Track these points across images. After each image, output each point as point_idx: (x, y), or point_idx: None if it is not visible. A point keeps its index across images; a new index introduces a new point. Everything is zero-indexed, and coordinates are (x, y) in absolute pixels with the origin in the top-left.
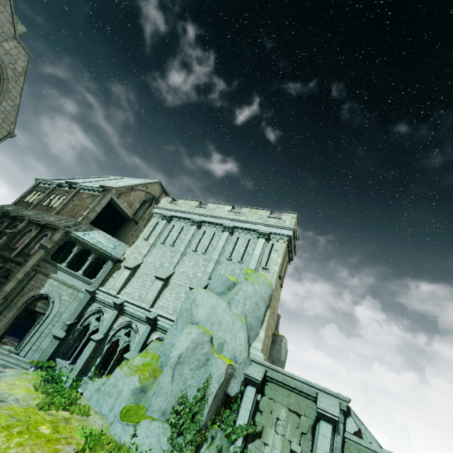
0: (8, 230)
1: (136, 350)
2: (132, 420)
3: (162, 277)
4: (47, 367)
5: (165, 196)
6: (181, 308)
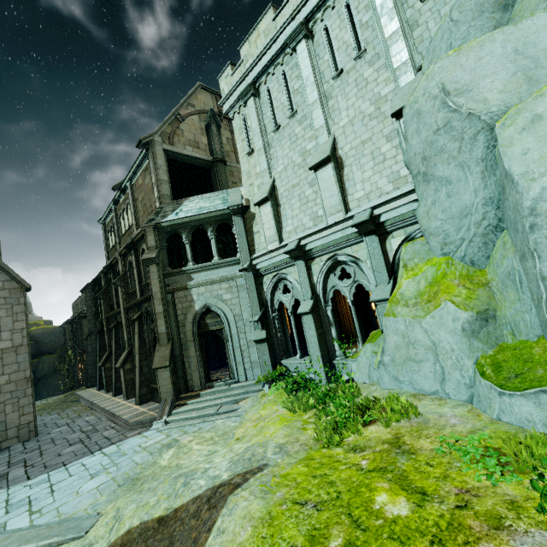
0: (114, 280)
1: (382, 281)
2: (546, 379)
3: (323, 157)
4: (279, 375)
5: (219, 74)
6: (413, 154)
